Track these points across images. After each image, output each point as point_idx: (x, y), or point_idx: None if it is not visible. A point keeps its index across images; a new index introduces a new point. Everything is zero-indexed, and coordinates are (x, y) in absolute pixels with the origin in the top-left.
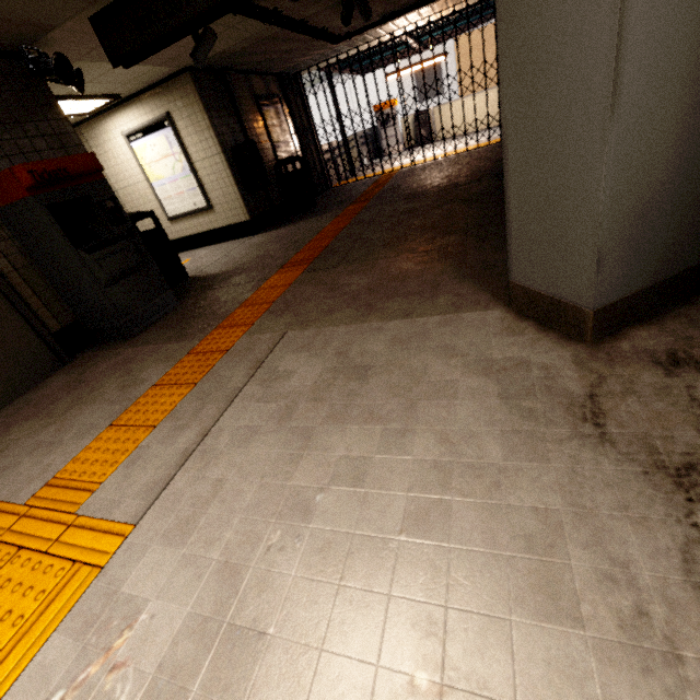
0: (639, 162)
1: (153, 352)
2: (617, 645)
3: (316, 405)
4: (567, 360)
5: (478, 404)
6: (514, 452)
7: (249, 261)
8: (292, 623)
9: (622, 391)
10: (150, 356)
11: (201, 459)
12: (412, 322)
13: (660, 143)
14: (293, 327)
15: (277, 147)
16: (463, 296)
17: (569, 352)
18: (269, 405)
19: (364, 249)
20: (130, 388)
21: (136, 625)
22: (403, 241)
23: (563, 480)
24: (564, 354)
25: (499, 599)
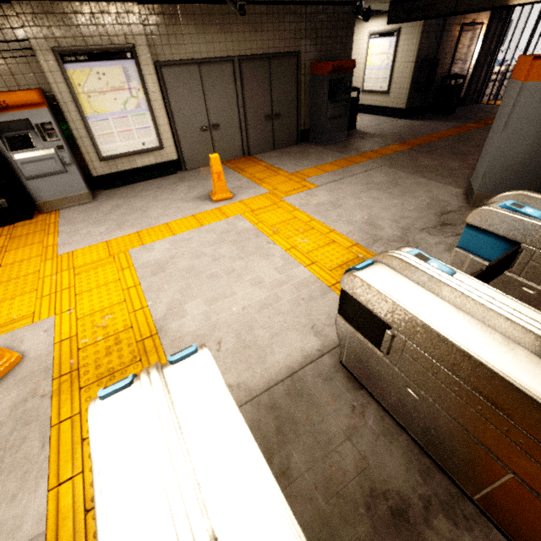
0: (510, 149)
1: (331, 153)
2: (400, 227)
3: (376, 186)
4: (458, 206)
5: (420, 202)
6: (416, 210)
7: (388, 133)
8: (347, 207)
9: (459, 214)
10: (329, 154)
11: (338, 183)
12: (428, 181)
13: (520, 146)
14: (386, 166)
15: (455, 63)
16: (456, 182)
17: (461, 205)
18: (363, 181)
19: (445, 151)
20: (321, 161)
21: (317, 197)
22: (468, 155)
23: (420, 216)
24: (459, 205)
25: (387, 218)
